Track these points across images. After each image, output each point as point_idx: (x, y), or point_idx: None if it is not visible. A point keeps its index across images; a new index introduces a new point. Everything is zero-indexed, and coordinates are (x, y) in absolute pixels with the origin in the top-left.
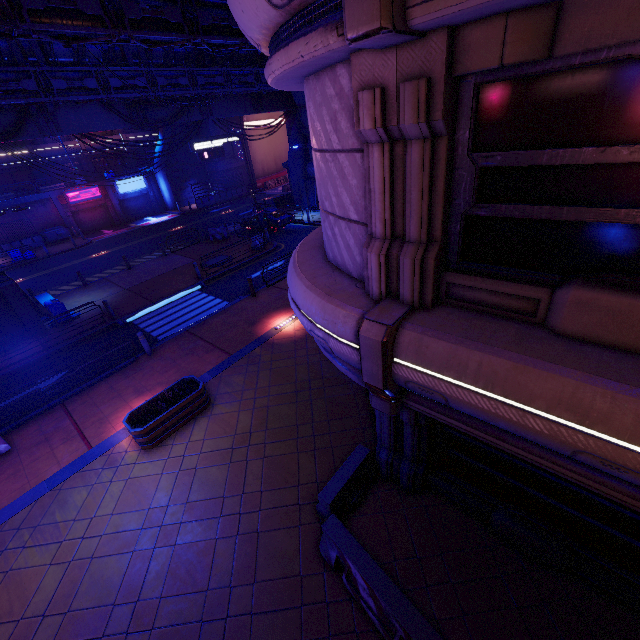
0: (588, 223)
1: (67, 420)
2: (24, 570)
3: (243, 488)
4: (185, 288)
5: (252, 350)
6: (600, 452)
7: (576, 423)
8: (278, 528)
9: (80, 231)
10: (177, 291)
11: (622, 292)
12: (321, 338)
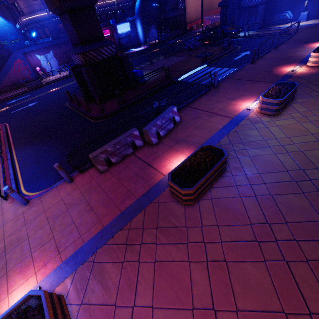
0: None
1: (199, 111)
2: (260, 156)
3: None
4: (198, 66)
5: (287, 79)
6: None
7: None
8: None
9: None
10: (195, 67)
11: None
12: None
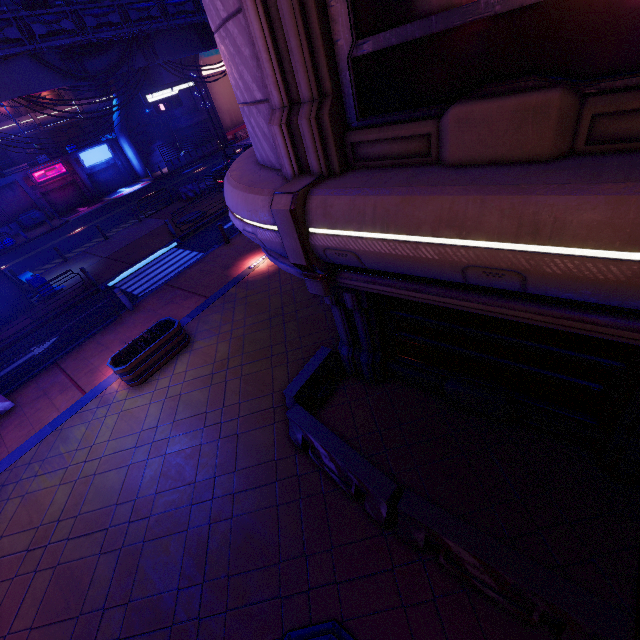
0: (458, 30)
1: (61, 375)
2: (38, 492)
3: (223, 403)
4: (161, 247)
5: (228, 290)
6: (479, 261)
7: (456, 238)
8: (255, 428)
9: (54, 212)
10: (154, 251)
11: (494, 98)
12: (251, 233)
